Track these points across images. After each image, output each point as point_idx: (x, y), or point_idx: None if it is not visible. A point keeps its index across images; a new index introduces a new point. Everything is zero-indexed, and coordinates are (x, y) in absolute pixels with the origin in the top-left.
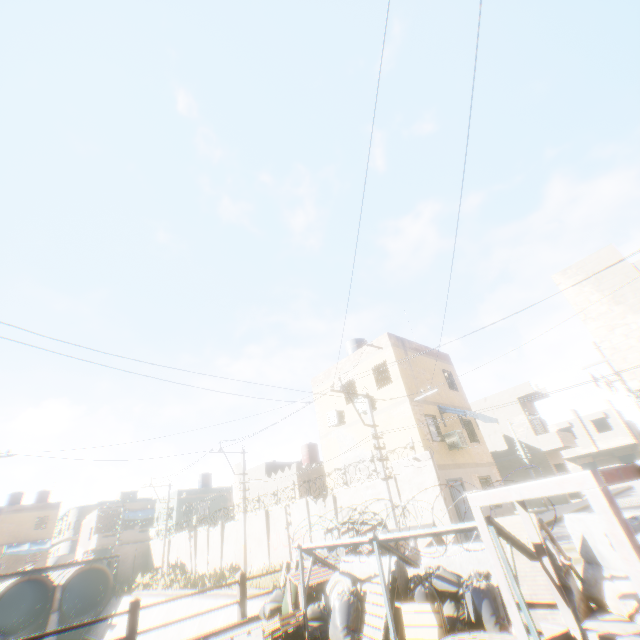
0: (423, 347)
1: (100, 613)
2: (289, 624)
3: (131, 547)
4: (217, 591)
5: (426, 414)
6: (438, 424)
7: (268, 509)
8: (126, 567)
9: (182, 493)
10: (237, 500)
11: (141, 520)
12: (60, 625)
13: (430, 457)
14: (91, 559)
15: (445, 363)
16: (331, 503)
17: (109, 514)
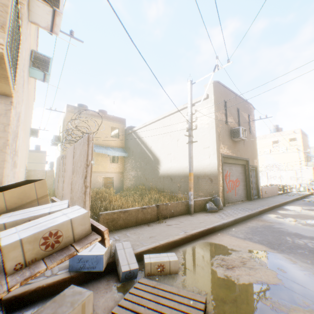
0: (304, 133)
1: None
2: None
3: None
4: None
5: (304, 156)
6: (306, 159)
7: None
8: None
9: None
10: None
11: None
12: None
13: (311, 168)
14: None
15: (307, 138)
16: (265, 174)
17: None
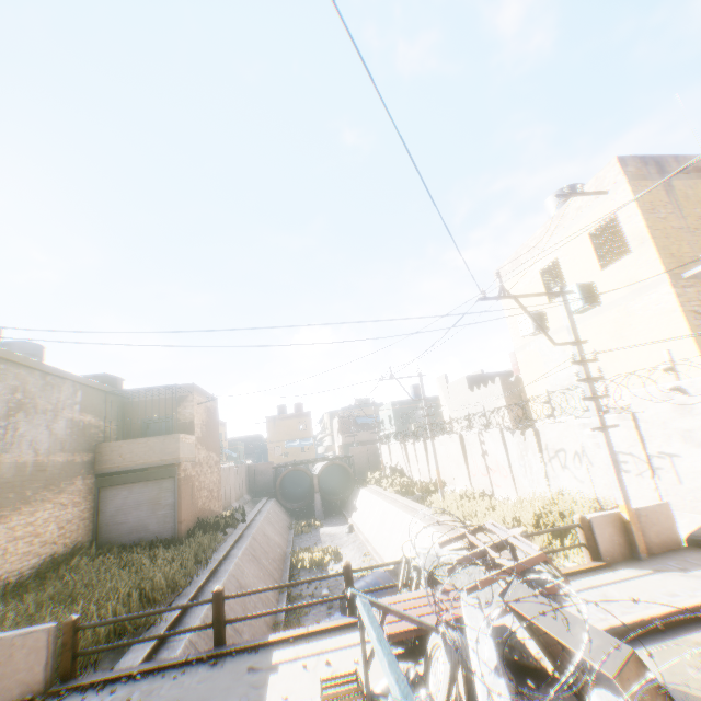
0: None
1: (349, 496)
2: None
3: (362, 449)
4: (417, 509)
5: None
6: None
7: (461, 434)
8: (363, 463)
9: (395, 404)
10: (445, 412)
11: (373, 424)
12: (324, 501)
13: None
14: (332, 458)
15: None
16: (531, 439)
17: (346, 420)
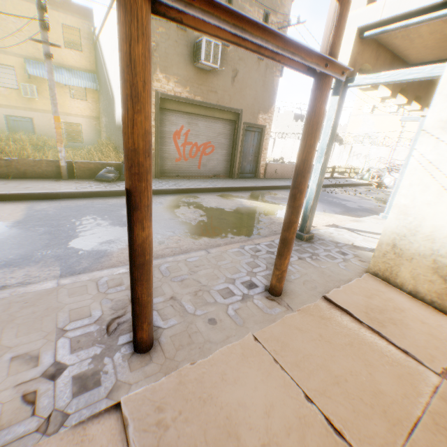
0: None
1: None
2: (378, 182)
3: None
4: None
5: None
6: None
7: None
8: None
9: None
10: None
11: None
12: None
13: None
14: None
15: None
16: (349, 149)
17: None
